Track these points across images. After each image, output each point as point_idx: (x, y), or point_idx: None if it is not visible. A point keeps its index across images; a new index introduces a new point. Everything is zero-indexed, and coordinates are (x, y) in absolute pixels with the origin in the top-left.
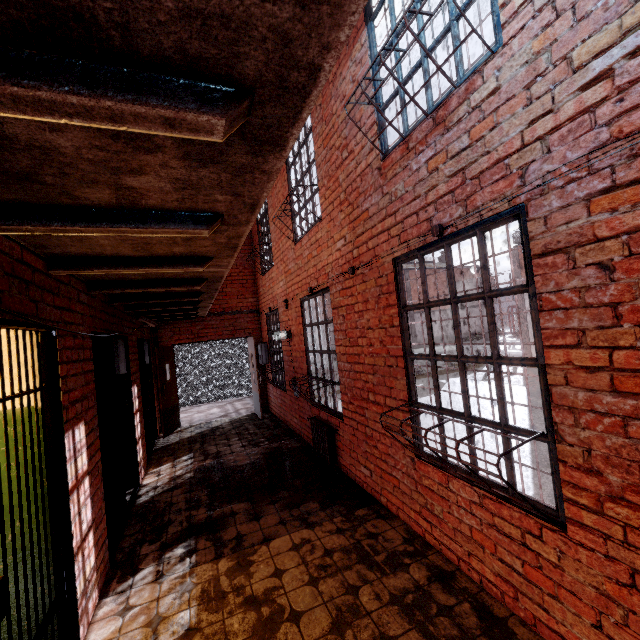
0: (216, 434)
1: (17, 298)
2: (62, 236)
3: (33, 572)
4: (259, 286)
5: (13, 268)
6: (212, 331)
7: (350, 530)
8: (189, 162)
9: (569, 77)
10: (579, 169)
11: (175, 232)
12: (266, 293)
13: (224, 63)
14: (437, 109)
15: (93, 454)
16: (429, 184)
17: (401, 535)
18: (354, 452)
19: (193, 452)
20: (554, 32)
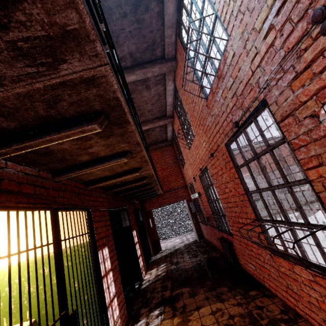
0: (177, 252)
1: (74, 199)
2: (84, 174)
3: (89, 311)
4: (183, 174)
5: (72, 189)
6: (167, 200)
7: (245, 304)
8: (103, 138)
9: (258, 36)
10: (278, 73)
11: (114, 162)
12: (186, 176)
13: (89, 109)
14: (217, 72)
15: (113, 261)
16: (225, 105)
17: (279, 308)
18: (243, 255)
19: (166, 262)
20: (245, 21)
